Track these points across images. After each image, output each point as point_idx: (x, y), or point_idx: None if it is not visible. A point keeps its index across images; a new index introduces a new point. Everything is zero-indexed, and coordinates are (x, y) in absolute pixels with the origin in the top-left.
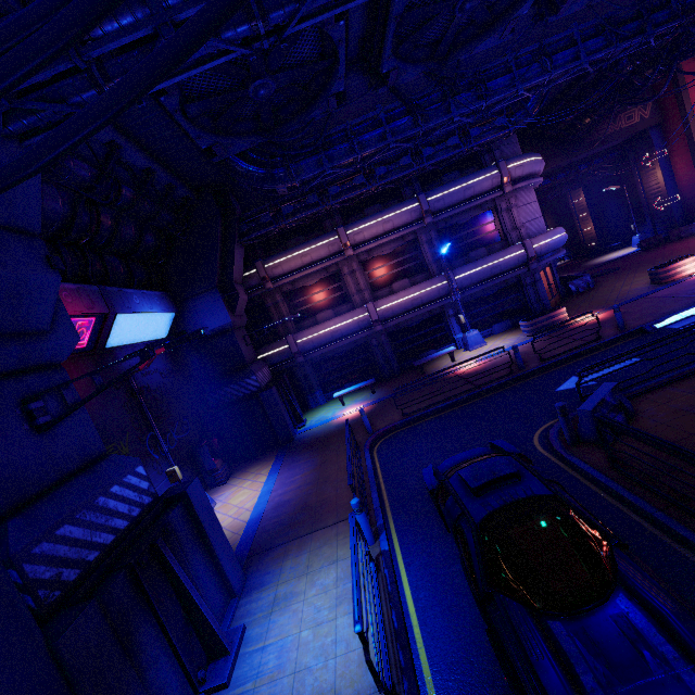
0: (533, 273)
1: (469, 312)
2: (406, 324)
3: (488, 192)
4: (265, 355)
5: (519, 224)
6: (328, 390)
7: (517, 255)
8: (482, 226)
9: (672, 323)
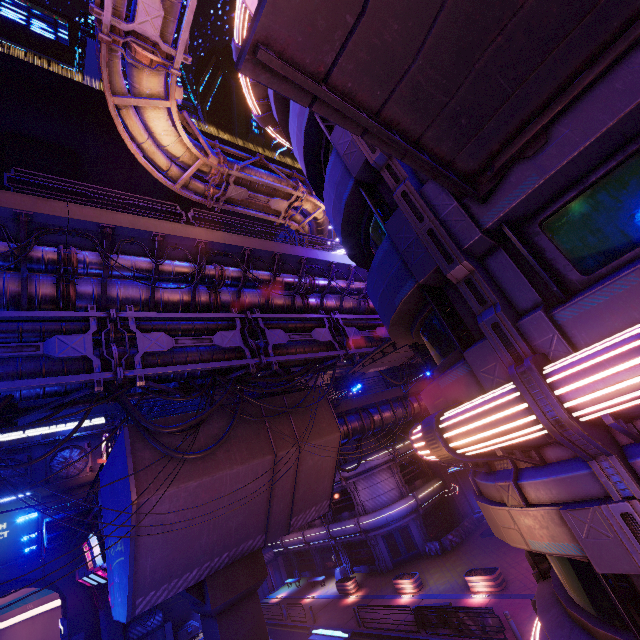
0: (371, 538)
1: (350, 550)
2: (324, 545)
3: (339, 481)
4: (275, 543)
5: (359, 502)
6: (303, 570)
7: (353, 526)
8: (347, 497)
9: (316, 633)
